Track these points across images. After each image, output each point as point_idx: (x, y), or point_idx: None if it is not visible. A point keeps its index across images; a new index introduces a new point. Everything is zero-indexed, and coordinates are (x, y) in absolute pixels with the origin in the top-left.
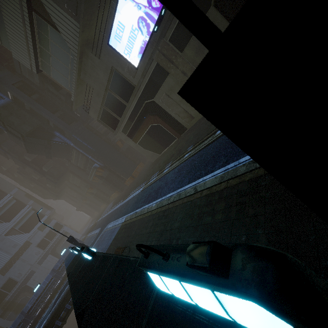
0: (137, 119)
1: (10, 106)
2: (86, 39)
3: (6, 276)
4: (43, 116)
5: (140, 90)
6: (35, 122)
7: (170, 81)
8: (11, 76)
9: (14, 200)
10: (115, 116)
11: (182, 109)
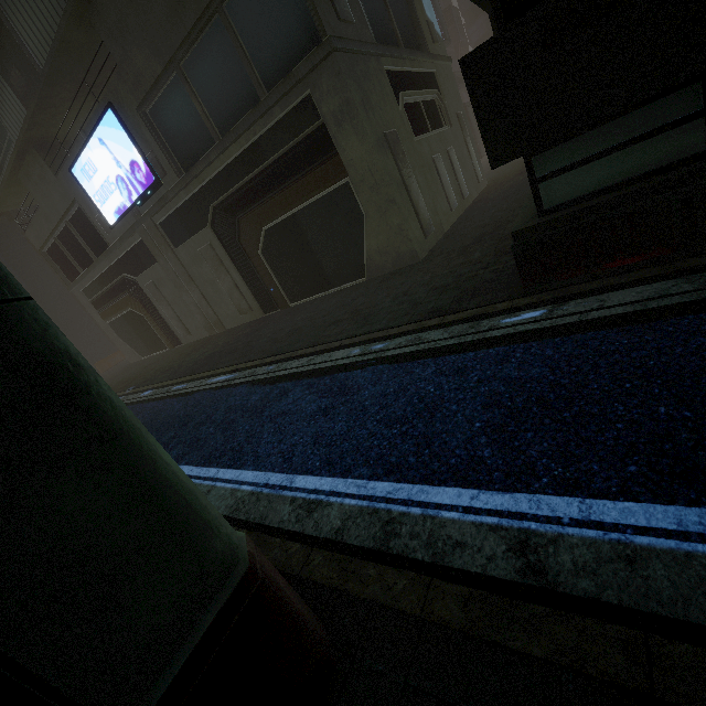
0: (110, 289)
1: None
2: (40, 136)
3: None
4: None
5: (116, 254)
6: None
7: (161, 271)
8: None
9: None
10: (73, 263)
11: (175, 314)
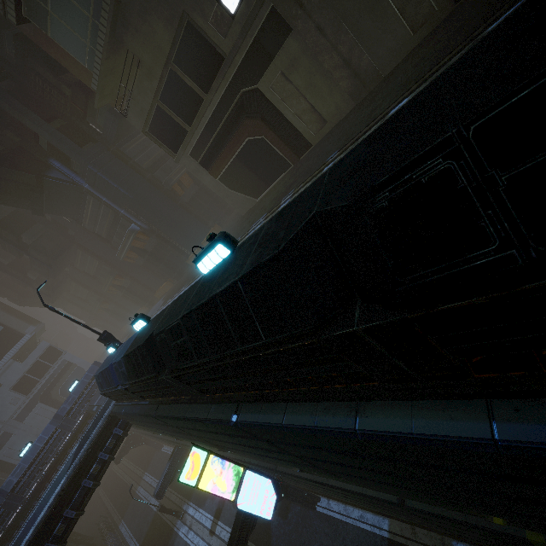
0: (222, 128)
1: None
2: None
3: None
4: (25, 126)
5: (234, 65)
6: (8, 136)
7: (293, 46)
8: None
9: None
10: (179, 123)
11: (307, 105)
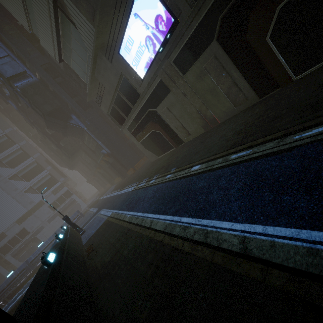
0: (141, 122)
1: (36, 86)
2: (101, 43)
3: (21, 226)
4: (63, 99)
5: (144, 98)
6: (56, 103)
7: (172, 97)
8: (40, 57)
9: (35, 163)
10: (122, 115)
11: (180, 124)
